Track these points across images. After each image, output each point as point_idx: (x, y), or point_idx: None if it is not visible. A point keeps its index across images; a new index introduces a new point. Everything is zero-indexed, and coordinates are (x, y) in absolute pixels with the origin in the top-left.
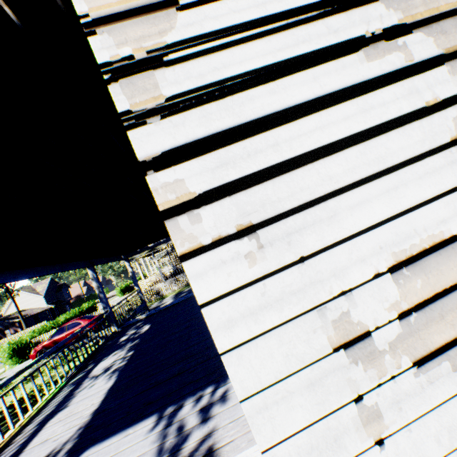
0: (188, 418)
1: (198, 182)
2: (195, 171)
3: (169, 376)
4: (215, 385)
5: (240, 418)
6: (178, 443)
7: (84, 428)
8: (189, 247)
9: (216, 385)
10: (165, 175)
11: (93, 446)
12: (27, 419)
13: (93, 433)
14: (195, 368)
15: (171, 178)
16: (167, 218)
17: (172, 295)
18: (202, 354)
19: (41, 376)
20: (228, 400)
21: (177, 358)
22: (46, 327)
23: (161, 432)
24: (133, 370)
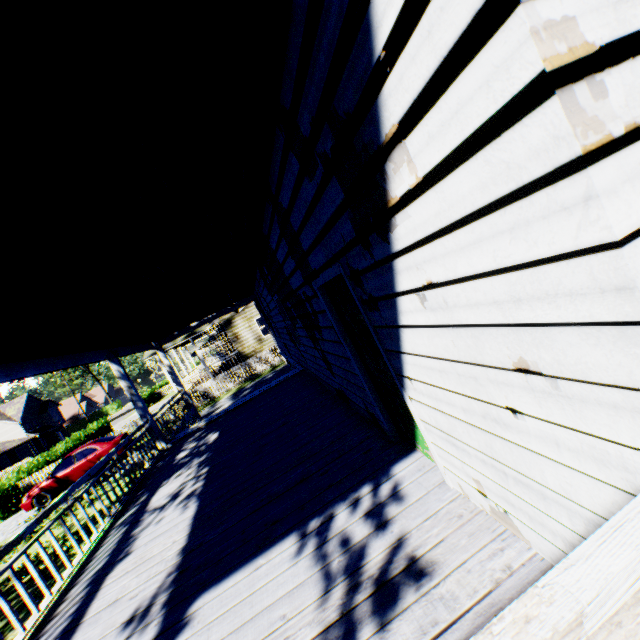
0: (352, 527)
1: (595, 25)
2: (589, 5)
3: (289, 485)
4: (372, 482)
5: (439, 512)
6: (353, 560)
7: (177, 573)
8: (594, 140)
9: (375, 481)
10: (546, 7)
11: (207, 592)
12: (68, 580)
13: (197, 576)
14: (327, 469)
15: (555, 13)
16: (558, 87)
17: (228, 396)
18: (329, 451)
19: (74, 518)
20: (405, 496)
21: (289, 463)
22: (38, 463)
23: (316, 553)
24: (223, 489)
